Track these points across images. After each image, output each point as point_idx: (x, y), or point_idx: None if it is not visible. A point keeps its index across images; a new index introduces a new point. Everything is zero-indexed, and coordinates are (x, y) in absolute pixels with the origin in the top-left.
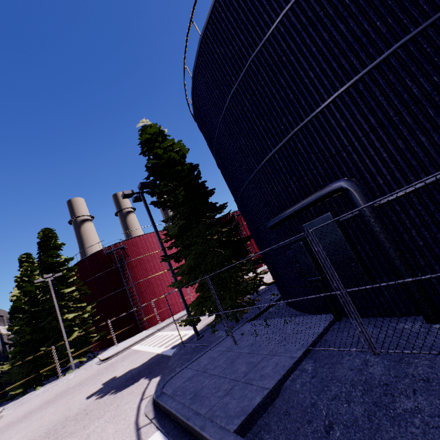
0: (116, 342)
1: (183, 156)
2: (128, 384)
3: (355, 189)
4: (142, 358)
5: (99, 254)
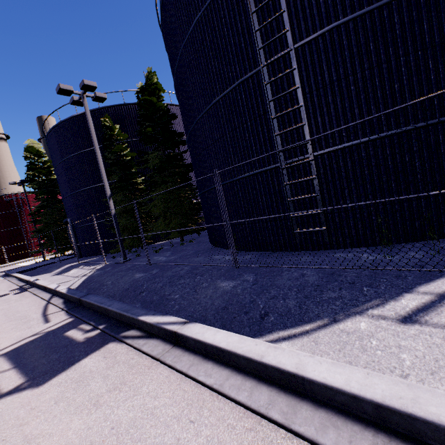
0: (10, 261)
1: (50, 170)
2: (1, 273)
3: (69, 222)
4: (16, 267)
5: (0, 198)
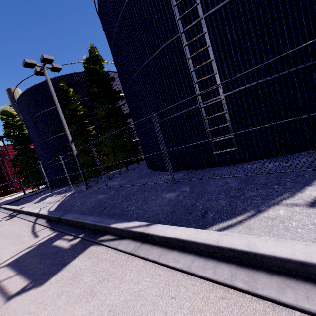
0: None
1: (22, 127)
2: None
3: (41, 164)
4: (3, 201)
5: None
